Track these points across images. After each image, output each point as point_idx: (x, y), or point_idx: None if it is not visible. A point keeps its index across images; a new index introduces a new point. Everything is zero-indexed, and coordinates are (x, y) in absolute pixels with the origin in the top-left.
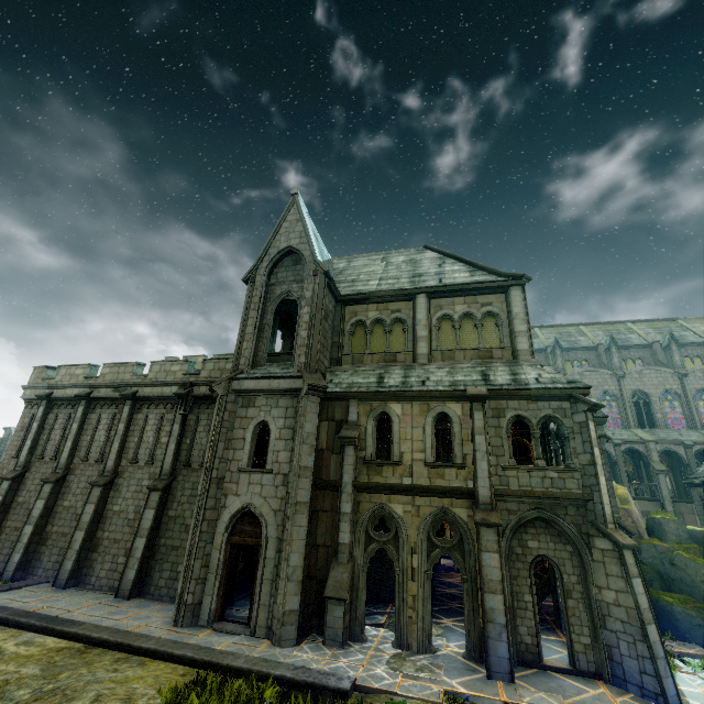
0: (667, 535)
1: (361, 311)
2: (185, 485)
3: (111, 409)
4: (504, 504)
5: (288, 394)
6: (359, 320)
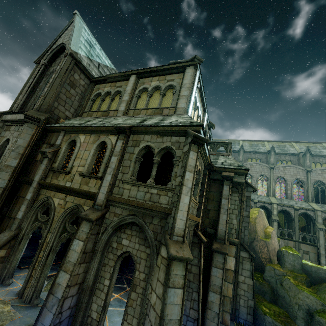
0: (285, 263)
1: (101, 87)
2: None
3: None
4: (114, 208)
5: (24, 123)
6: (99, 93)
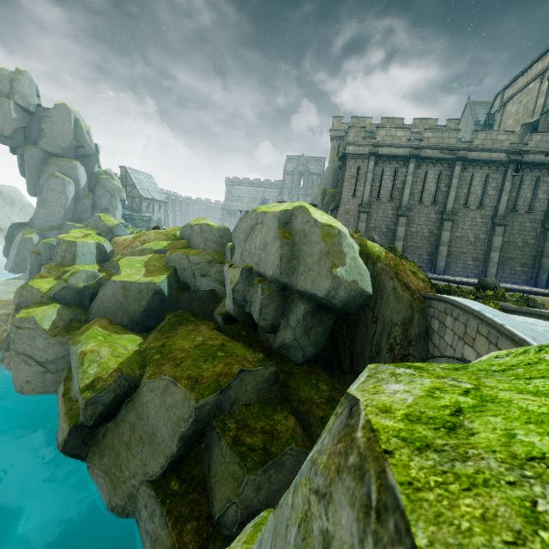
0: None
1: None
2: (513, 223)
3: (436, 167)
4: None
5: None
6: None
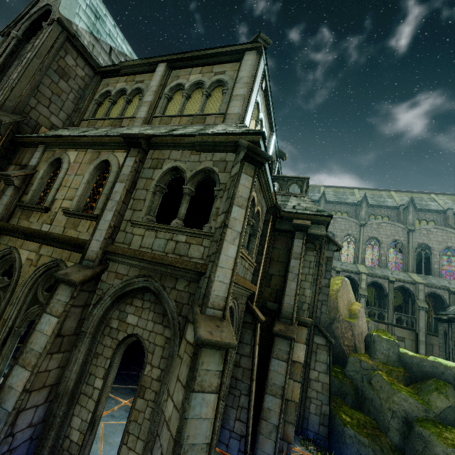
0: (376, 353)
1: (112, 83)
2: None
3: None
4: (115, 265)
5: None
6: (108, 91)
